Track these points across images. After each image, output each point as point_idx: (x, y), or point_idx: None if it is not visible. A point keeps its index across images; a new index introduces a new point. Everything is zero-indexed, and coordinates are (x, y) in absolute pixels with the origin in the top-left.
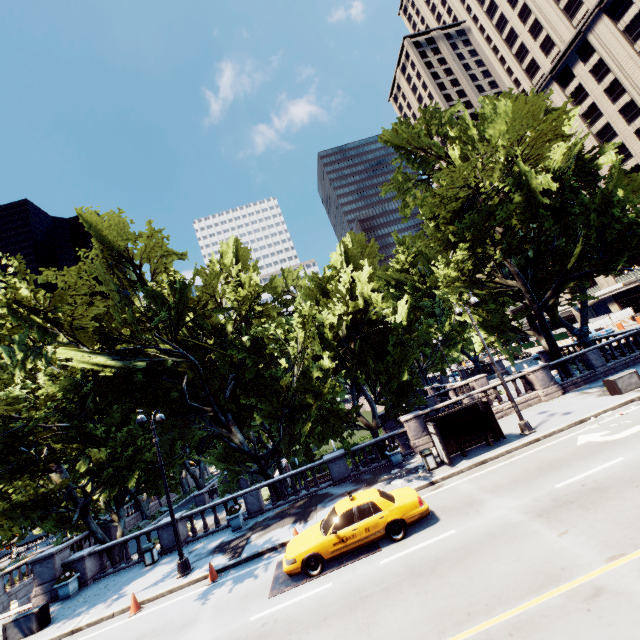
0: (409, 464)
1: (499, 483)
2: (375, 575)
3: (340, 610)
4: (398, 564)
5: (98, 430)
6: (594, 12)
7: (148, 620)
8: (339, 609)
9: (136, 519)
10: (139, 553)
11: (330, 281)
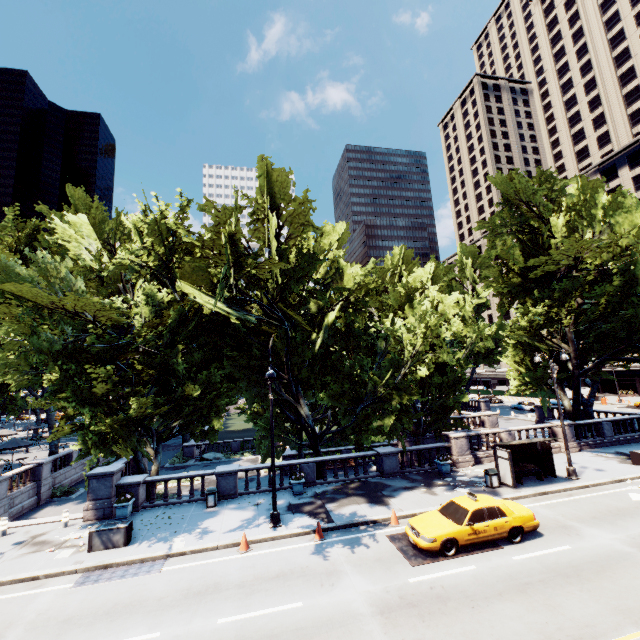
0: (459, 476)
1: (579, 515)
2: (518, 568)
3: (509, 590)
4: (535, 563)
5: (181, 365)
6: None
7: (272, 560)
8: (507, 589)
9: None
10: (191, 493)
11: (414, 292)
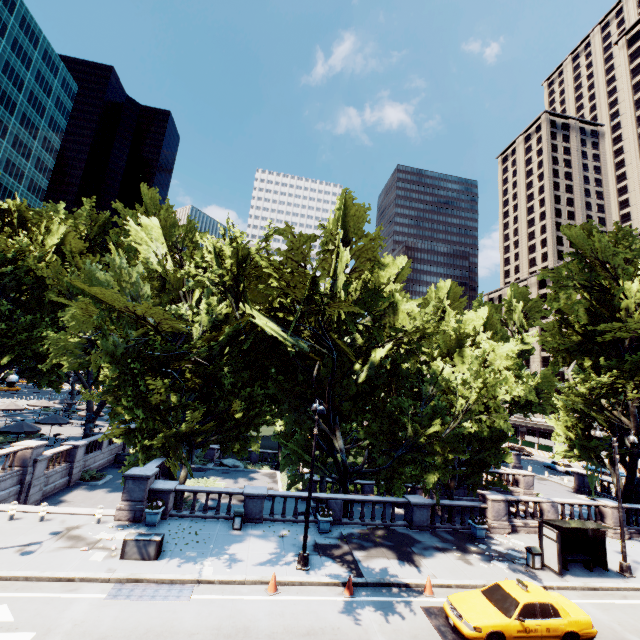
0: (494, 545)
1: (639, 628)
2: None
3: None
4: None
5: (228, 380)
6: None
7: (302, 611)
8: None
9: None
10: (217, 509)
11: (467, 337)
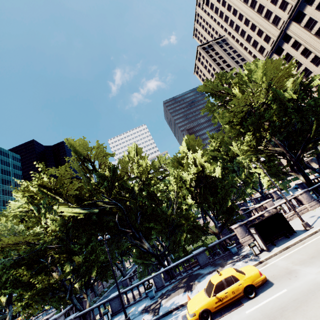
0: (242, 252)
1: (302, 259)
2: None
3: None
4: (258, 313)
5: (76, 247)
6: (287, 21)
7: None
8: None
9: (92, 296)
10: (100, 316)
11: (183, 159)
